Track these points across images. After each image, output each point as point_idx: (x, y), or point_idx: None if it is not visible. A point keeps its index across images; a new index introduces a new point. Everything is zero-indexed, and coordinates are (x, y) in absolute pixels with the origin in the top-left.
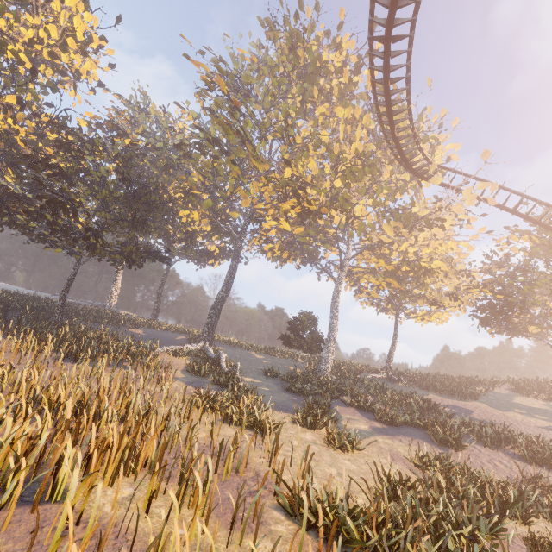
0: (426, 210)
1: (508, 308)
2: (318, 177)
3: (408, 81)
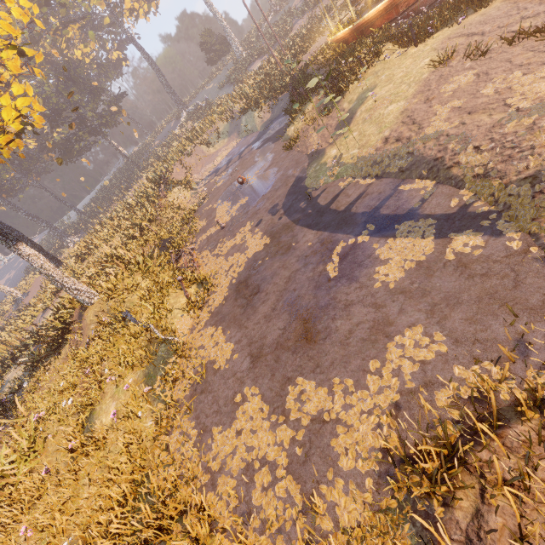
0: None
1: None
2: None
3: None
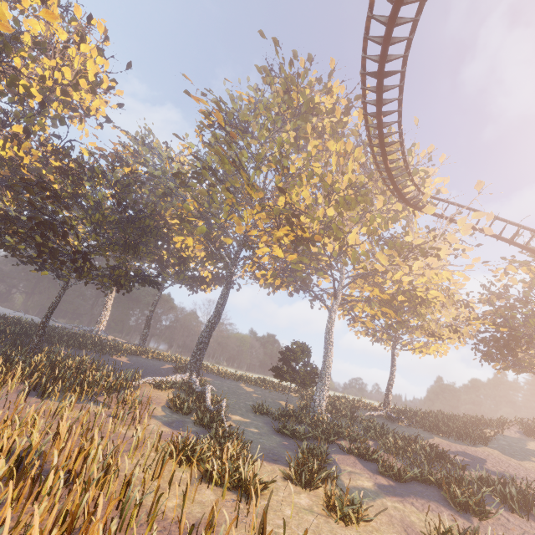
0: (420, 239)
1: (512, 341)
2: (312, 205)
3: (400, 115)
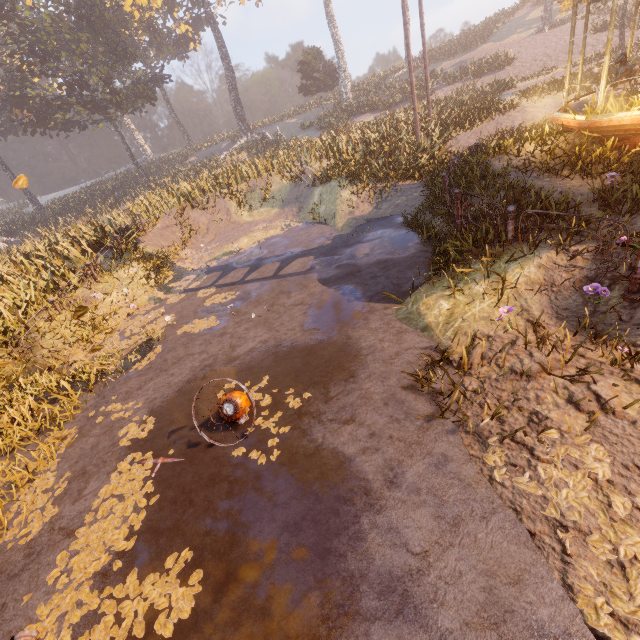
0: None
1: None
2: None
3: None
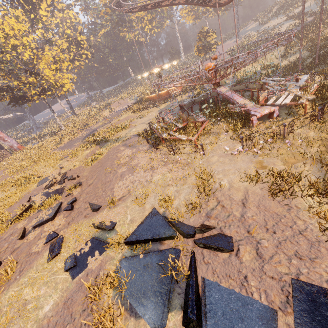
0: None
1: None
2: None
3: None
